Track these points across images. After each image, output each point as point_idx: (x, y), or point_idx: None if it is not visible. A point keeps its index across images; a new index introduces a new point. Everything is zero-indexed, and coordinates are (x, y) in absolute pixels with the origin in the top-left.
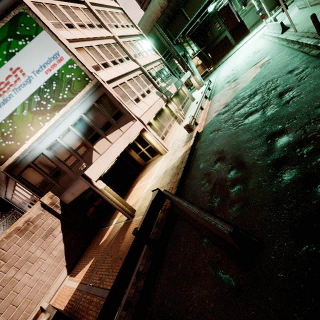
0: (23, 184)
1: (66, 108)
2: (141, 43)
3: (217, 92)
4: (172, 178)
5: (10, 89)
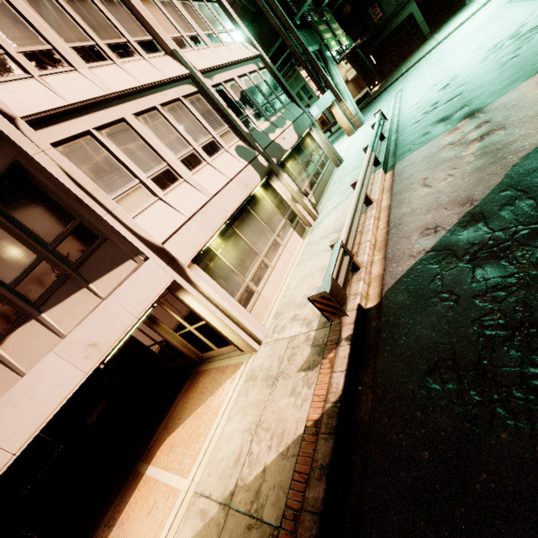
0: None
1: None
2: (204, 11)
3: (410, 149)
4: None
5: None
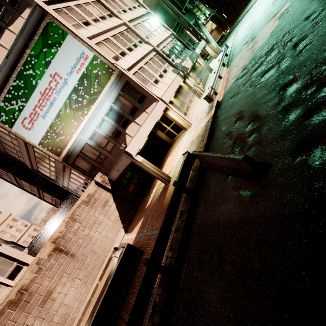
0: (77, 170)
1: (98, 101)
2: (150, 22)
3: (235, 57)
4: (198, 145)
5: (53, 93)
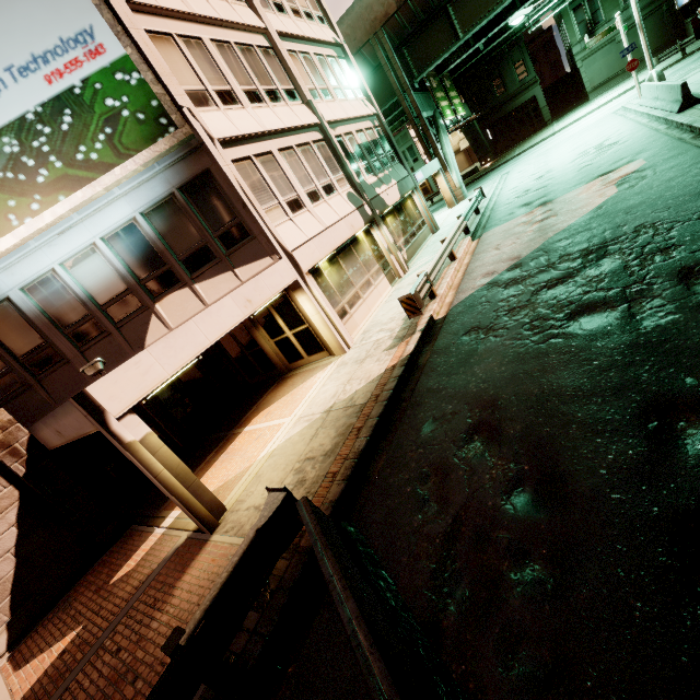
0: None
1: (93, 190)
2: (334, 66)
3: (496, 224)
4: (340, 441)
5: None
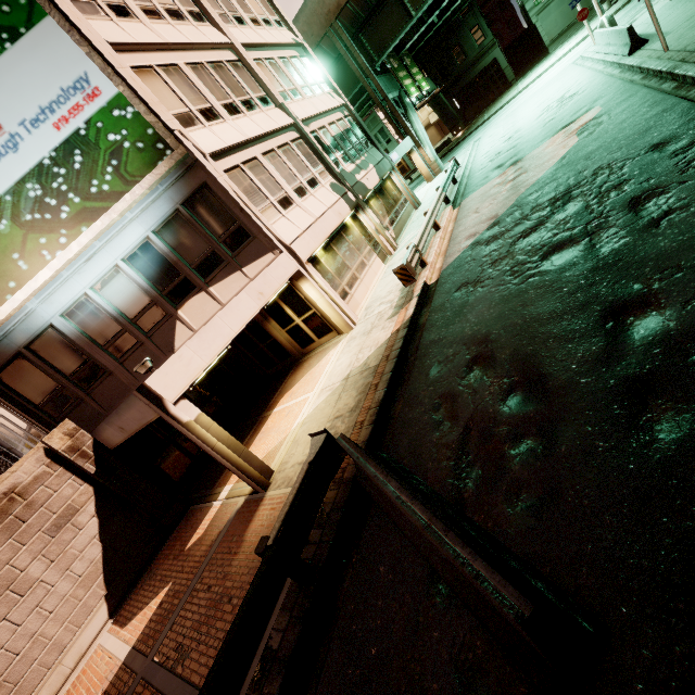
0: (4, 399)
1: (109, 218)
2: (298, 66)
3: (473, 190)
4: (362, 398)
5: None
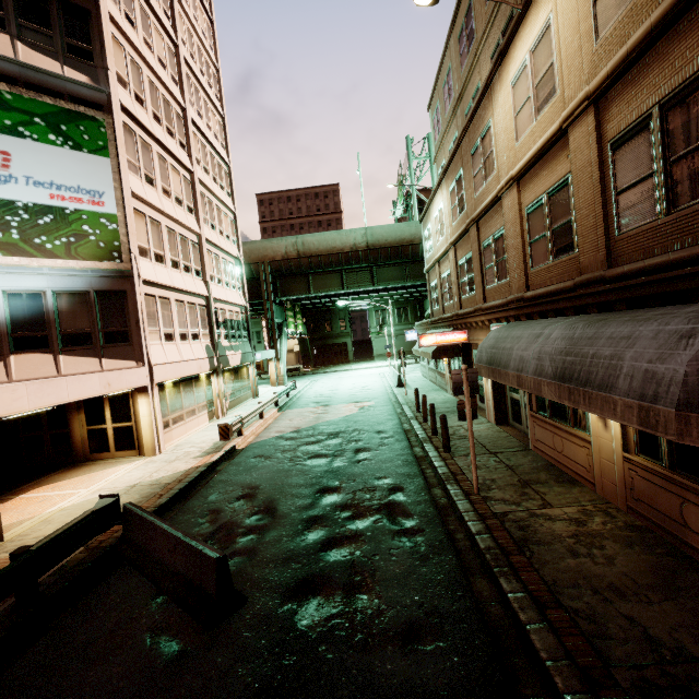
0: None
1: (30, 262)
2: (231, 269)
3: (296, 407)
4: (144, 500)
5: None
